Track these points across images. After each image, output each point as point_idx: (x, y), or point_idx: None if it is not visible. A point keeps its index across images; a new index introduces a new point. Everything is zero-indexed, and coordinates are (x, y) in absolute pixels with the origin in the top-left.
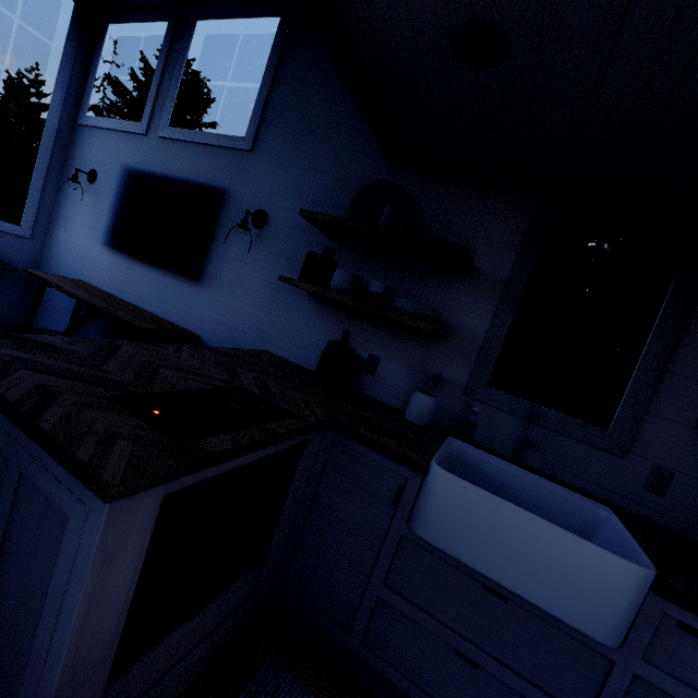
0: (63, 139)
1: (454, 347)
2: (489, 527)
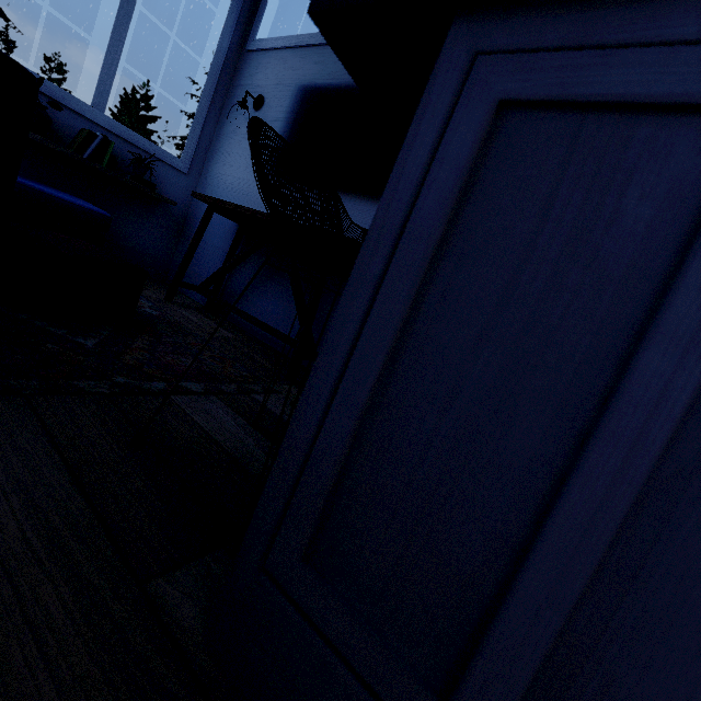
0: (229, 67)
1: None
2: None
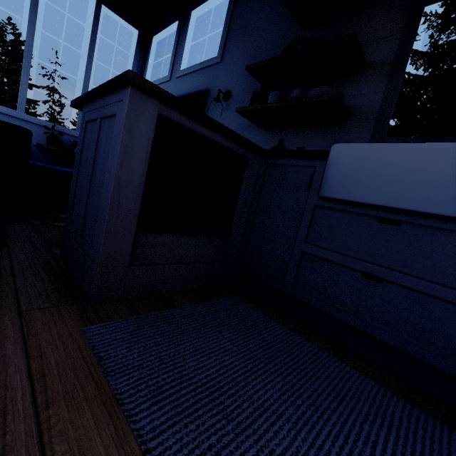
0: None
1: (356, 121)
2: (376, 167)
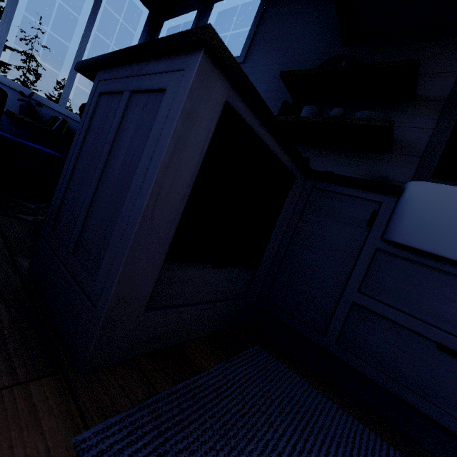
0: None
1: (398, 155)
2: None
